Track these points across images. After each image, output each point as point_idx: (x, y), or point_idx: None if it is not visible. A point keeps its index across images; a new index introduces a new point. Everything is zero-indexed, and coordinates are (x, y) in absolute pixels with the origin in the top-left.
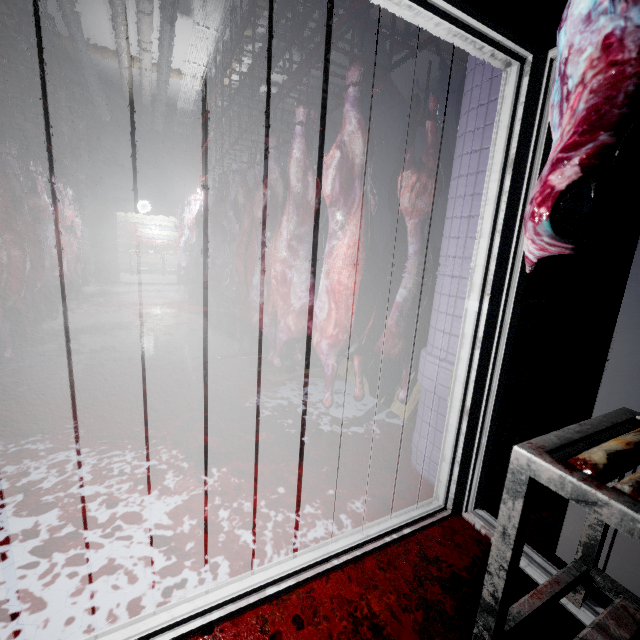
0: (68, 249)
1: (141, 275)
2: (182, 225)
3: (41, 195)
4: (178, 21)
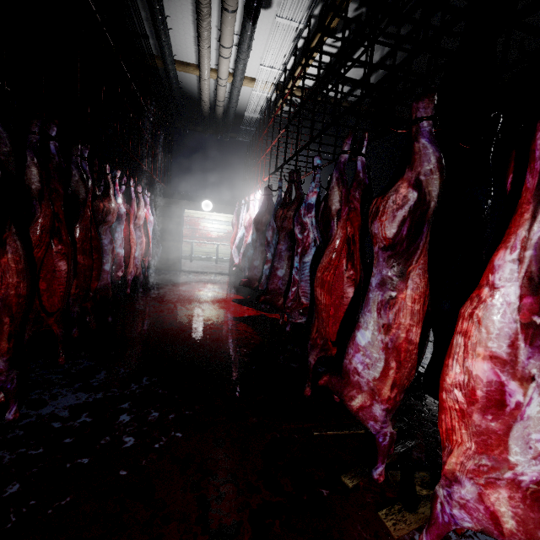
0: (138, 245)
1: (198, 262)
2: (237, 222)
3: (112, 198)
4: (259, 20)
